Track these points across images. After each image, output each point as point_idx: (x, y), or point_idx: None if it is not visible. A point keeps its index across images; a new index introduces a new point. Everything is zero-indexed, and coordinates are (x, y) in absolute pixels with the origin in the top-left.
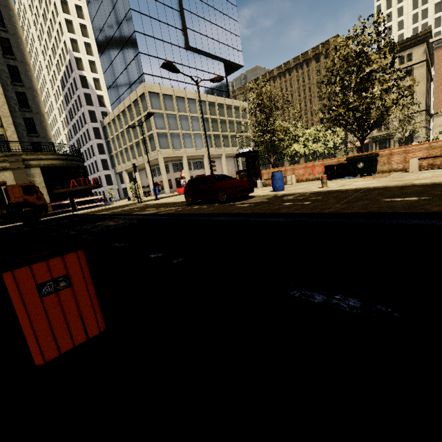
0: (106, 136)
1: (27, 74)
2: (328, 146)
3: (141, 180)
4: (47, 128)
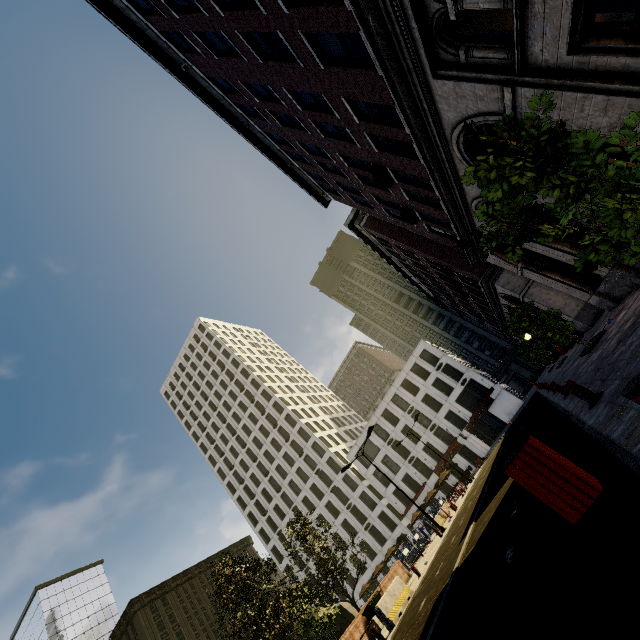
0: None
1: None
2: None
3: None
4: None
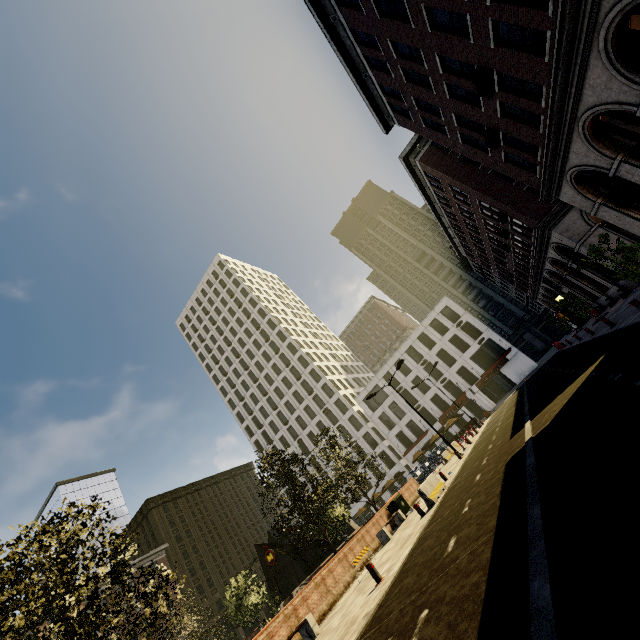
0: None
1: None
2: None
3: None
4: None
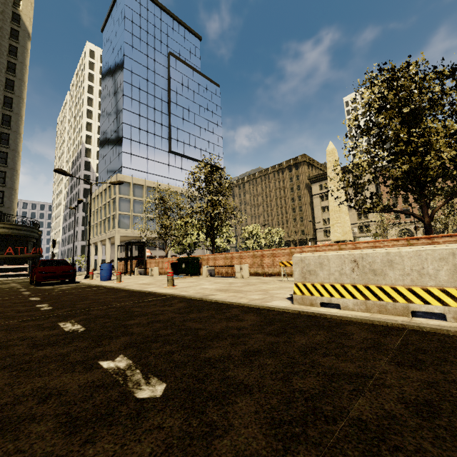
0: (87, 211)
1: (15, 159)
2: (259, 243)
3: (111, 254)
4: (15, 200)
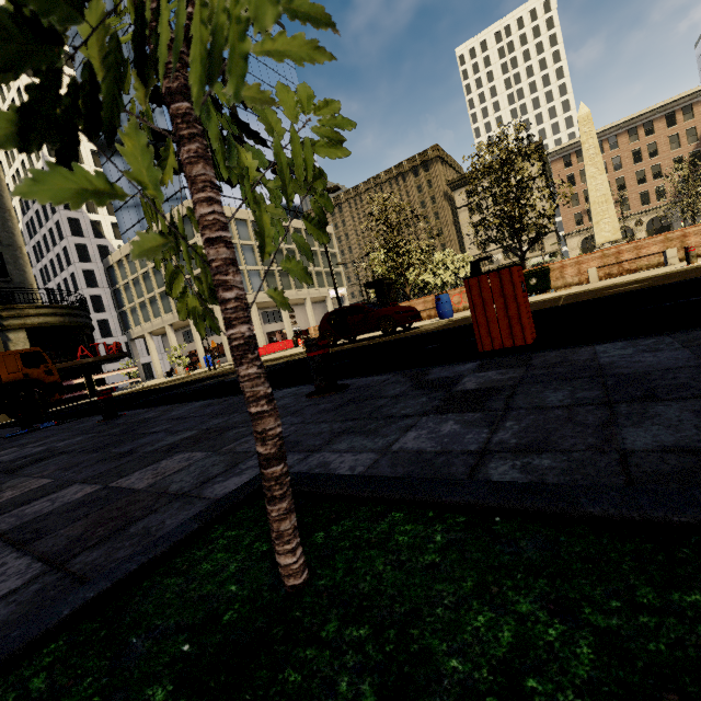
0: (111, 281)
1: None
2: (460, 275)
3: None
4: (27, 268)
